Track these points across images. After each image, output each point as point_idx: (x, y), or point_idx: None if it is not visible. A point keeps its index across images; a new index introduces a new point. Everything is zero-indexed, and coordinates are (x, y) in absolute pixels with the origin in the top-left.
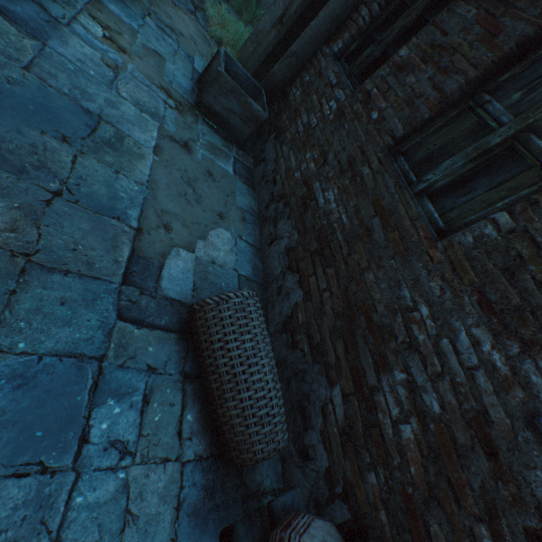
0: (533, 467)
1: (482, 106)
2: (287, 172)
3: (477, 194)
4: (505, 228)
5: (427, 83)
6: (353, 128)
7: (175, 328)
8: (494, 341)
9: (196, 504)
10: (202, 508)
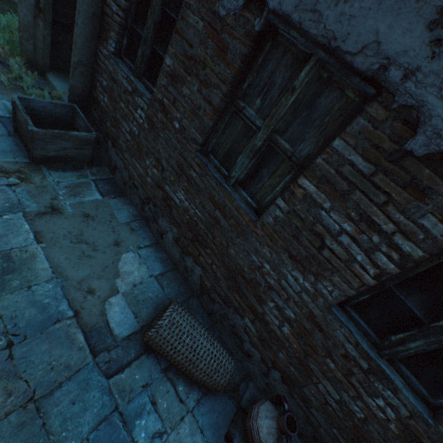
0: (336, 329)
1: (241, 112)
2: (140, 178)
3: (264, 181)
4: (285, 210)
5: (199, 95)
6: (167, 137)
7: (142, 351)
8: (303, 276)
9: (209, 421)
10: (213, 420)
